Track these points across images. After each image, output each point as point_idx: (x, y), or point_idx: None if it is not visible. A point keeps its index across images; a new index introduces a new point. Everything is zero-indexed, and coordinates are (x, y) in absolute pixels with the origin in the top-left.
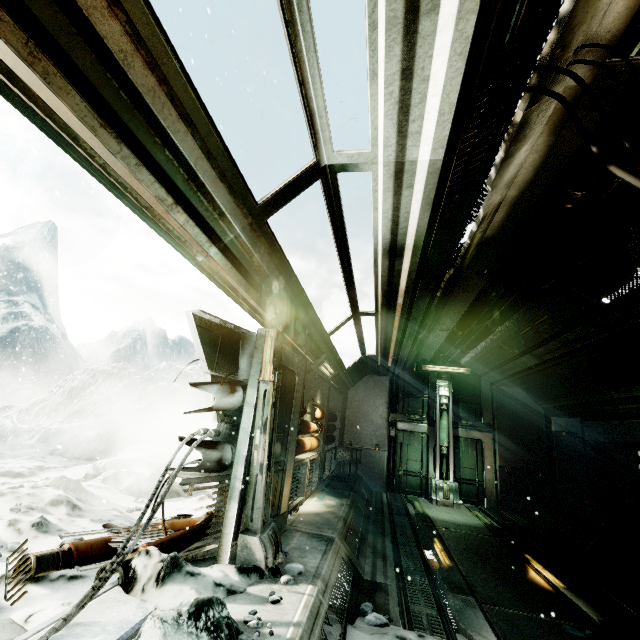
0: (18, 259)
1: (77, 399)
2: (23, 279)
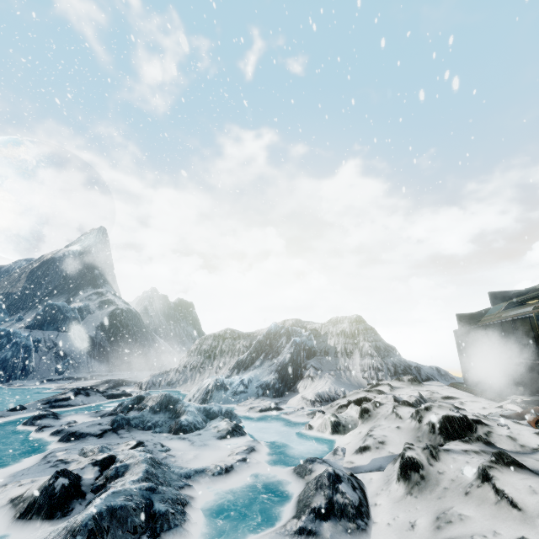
0: (90, 260)
1: (212, 358)
2: (99, 274)
